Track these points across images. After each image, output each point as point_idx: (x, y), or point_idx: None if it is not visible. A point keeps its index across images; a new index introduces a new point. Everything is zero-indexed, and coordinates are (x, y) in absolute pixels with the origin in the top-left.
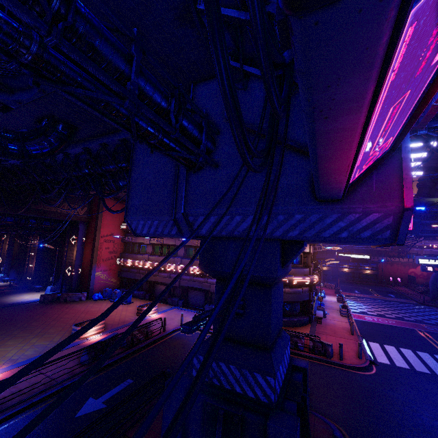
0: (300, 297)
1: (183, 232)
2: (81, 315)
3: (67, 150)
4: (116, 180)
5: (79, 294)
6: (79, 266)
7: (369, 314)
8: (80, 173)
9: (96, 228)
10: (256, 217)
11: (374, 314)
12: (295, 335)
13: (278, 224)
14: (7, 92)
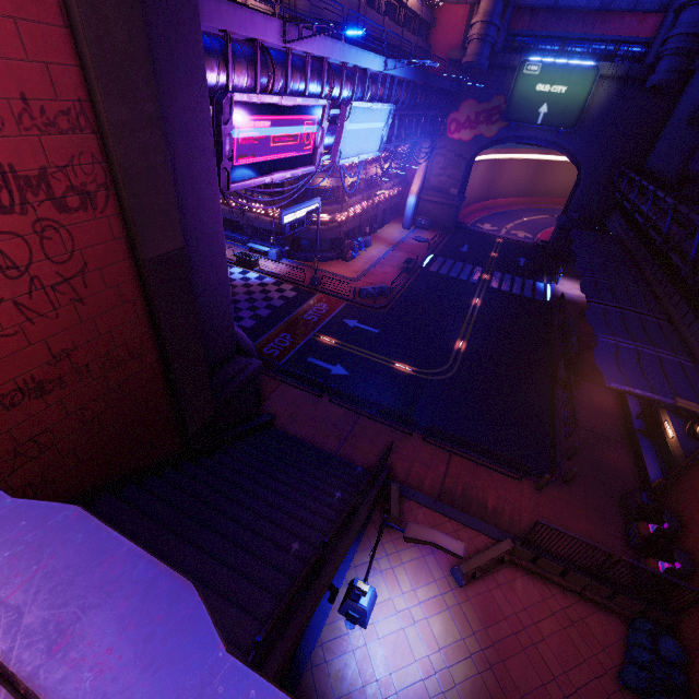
0: None
1: None
2: None
3: None
4: None
5: None
6: None
7: None
8: None
9: None
10: None
11: None
12: None
13: None
14: None
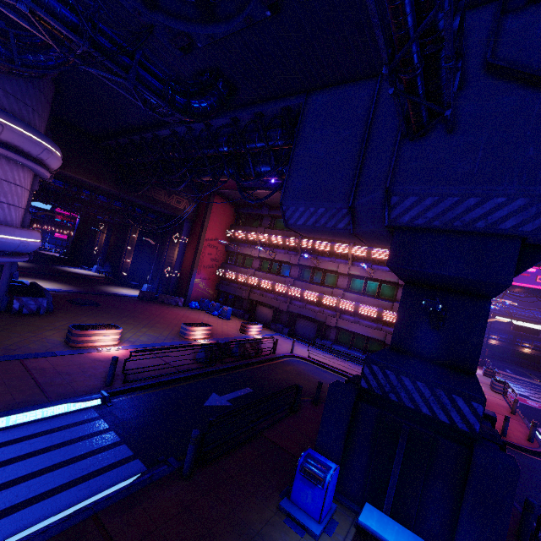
0: None
1: (359, 224)
2: (182, 319)
3: (211, 120)
4: (257, 164)
5: (176, 298)
6: (179, 269)
7: (533, 399)
8: (217, 151)
9: (202, 228)
10: (503, 201)
11: (539, 401)
12: None
13: (536, 213)
14: (200, 24)
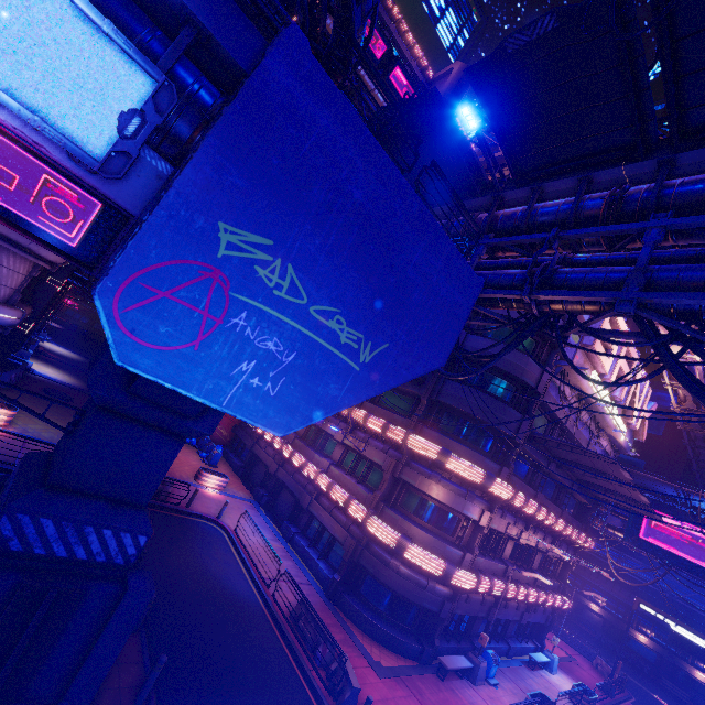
0: (413, 592)
1: None
2: None
3: None
4: None
5: None
6: None
7: None
8: None
9: None
10: None
11: None
12: (324, 632)
13: None
14: None
